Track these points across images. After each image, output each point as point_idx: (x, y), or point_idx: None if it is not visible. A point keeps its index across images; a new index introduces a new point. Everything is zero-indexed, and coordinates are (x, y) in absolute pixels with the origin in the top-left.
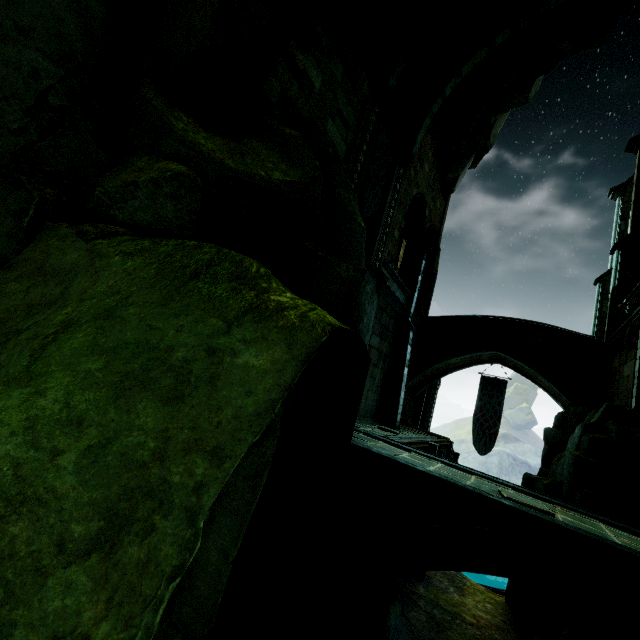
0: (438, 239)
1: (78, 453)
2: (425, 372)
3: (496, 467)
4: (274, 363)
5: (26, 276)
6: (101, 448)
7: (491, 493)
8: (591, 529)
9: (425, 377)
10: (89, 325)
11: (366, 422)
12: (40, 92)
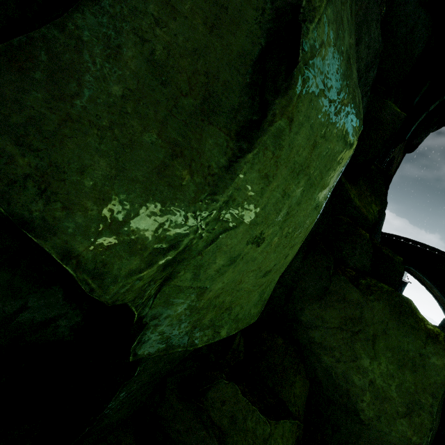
0: (390, 182)
1: (395, 386)
2: None
3: None
4: (444, 365)
5: (340, 301)
6: (400, 385)
7: None
8: None
9: None
10: (382, 337)
11: None
12: (326, 203)
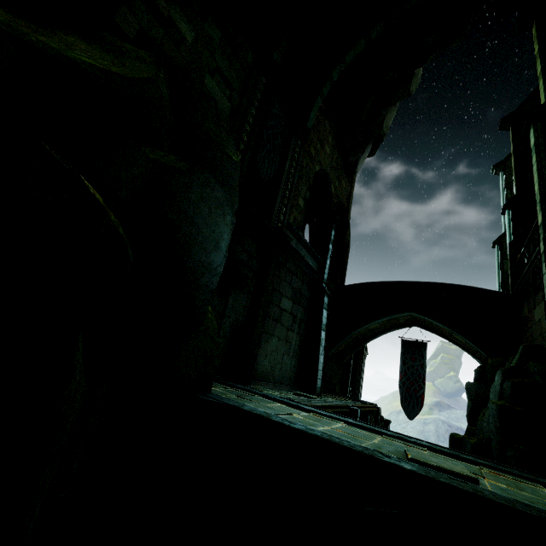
0: (347, 215)
1: None
2: (347, 338)
3: (433, 435)
4: None
5: None
6: None
7: (393, 455)
8: (533, 499)
9: (348, 344)
10: None
11: (282, 389)
12: None
